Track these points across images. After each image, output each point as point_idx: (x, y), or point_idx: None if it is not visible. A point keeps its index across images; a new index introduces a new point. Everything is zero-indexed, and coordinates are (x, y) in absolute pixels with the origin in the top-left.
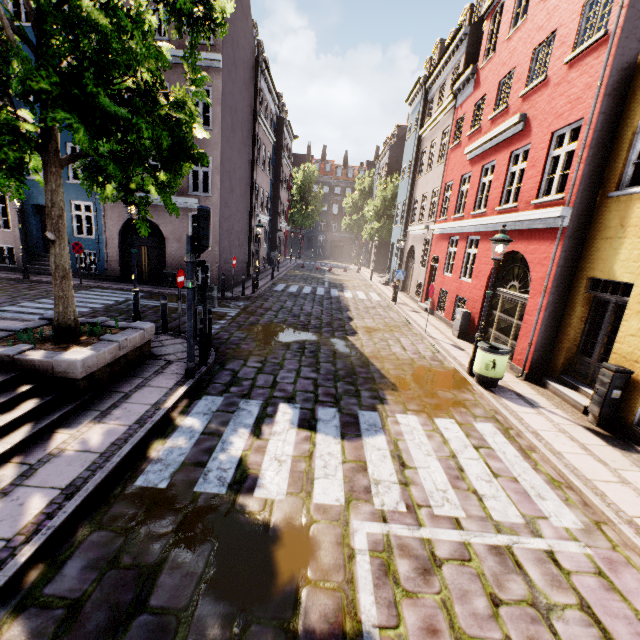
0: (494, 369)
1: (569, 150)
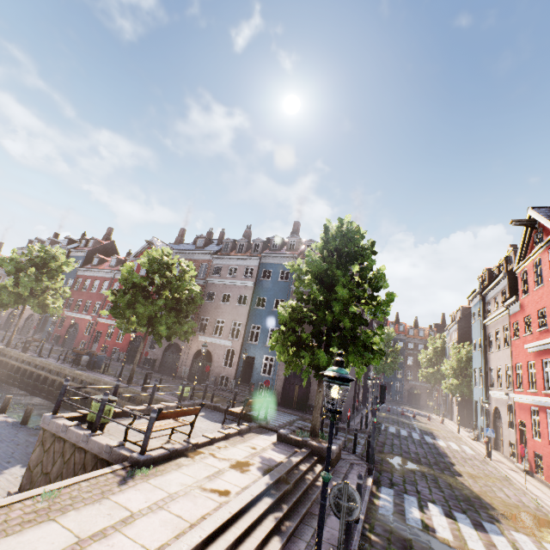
0: None
1: None
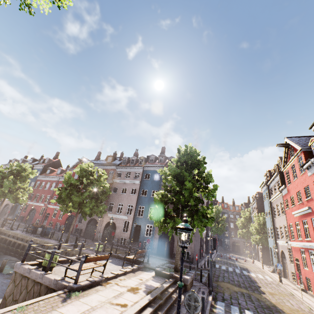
0: None
1: None
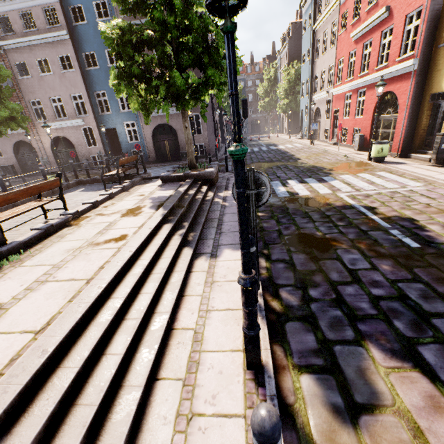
0: (382, 152)
1: (416, 25)
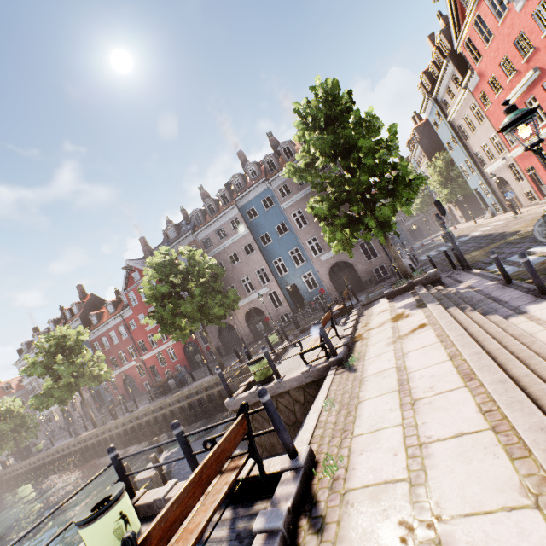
0: None
1: None
